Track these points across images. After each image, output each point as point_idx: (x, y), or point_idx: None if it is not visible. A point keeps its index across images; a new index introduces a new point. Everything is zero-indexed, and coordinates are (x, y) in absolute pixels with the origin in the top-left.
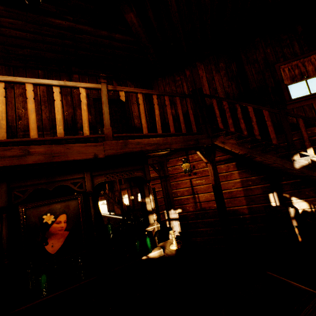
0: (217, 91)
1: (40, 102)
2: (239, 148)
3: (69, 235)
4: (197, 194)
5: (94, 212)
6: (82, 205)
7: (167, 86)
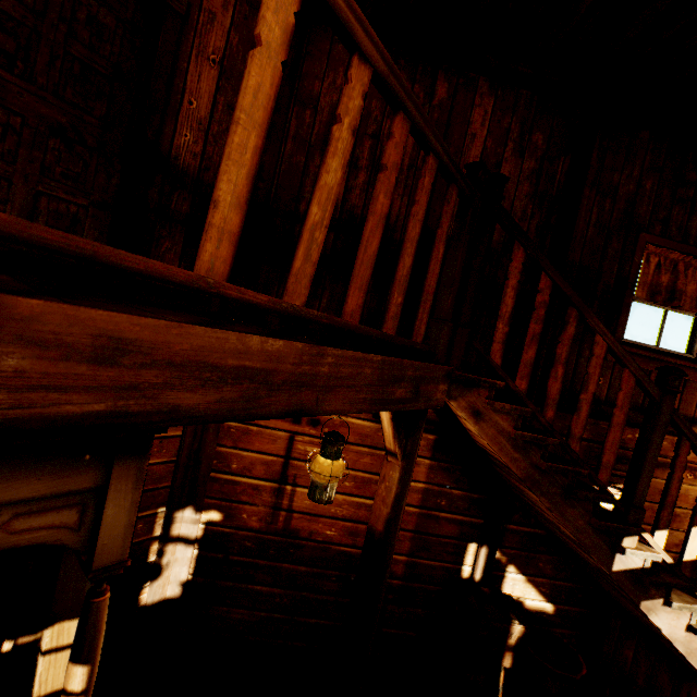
0: None
1: None
2: (512, 456)
3: None
4: (294, 485)
5: None
6: None
7: None
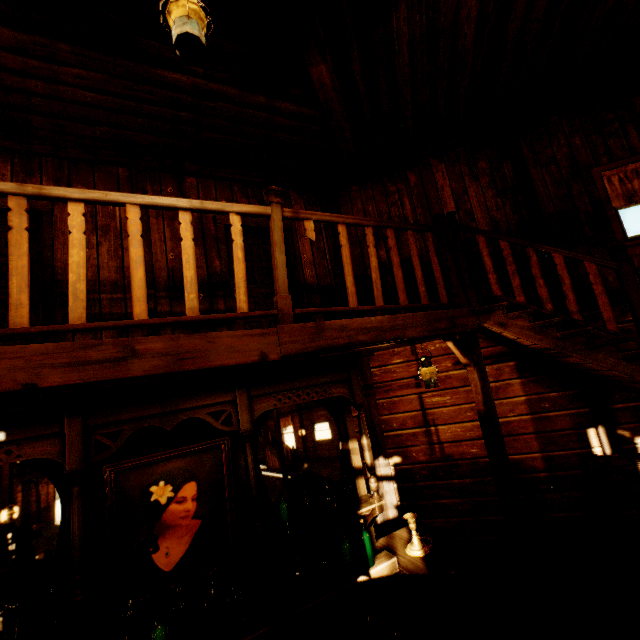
0: (474, 217)
1: (120, 232)
2: (537, 338)
3: (201, 527)
4: (435, 425)
5: (255, 477)
6: (229, 461)
7: (370, 202)
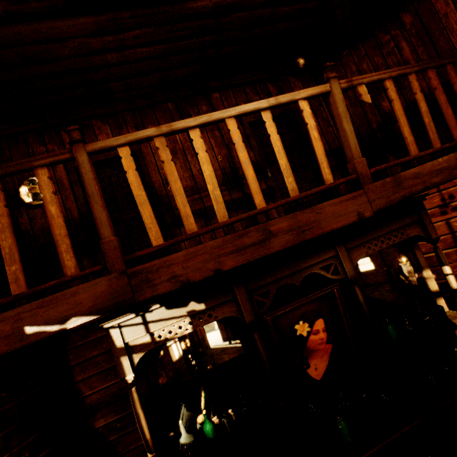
0: None
1: (183, 151)
2: None
3: (333, 349)
4: None
5: (369, 311)
6: (342, 301)
7: (364, 61)
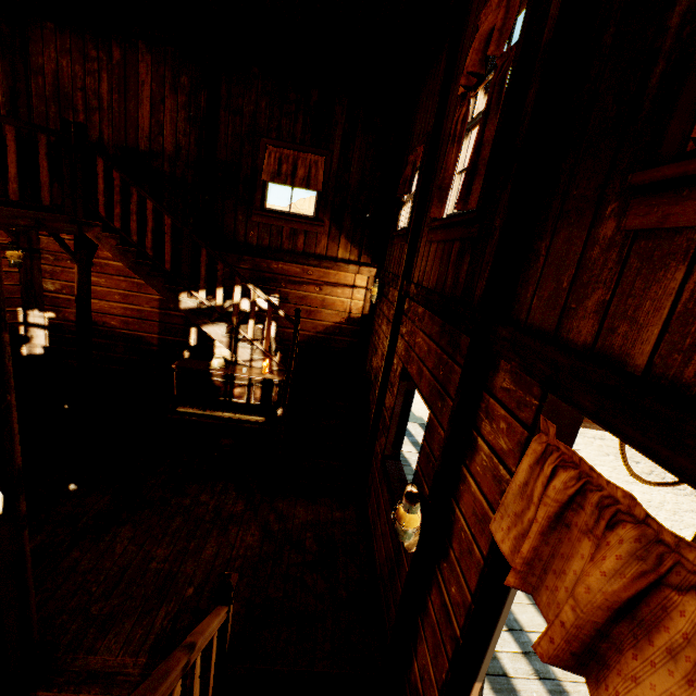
0: (164, 132)
1: None
2: (120, 258)
3: None
4: None
5: None
6: None
7: (66, 56)
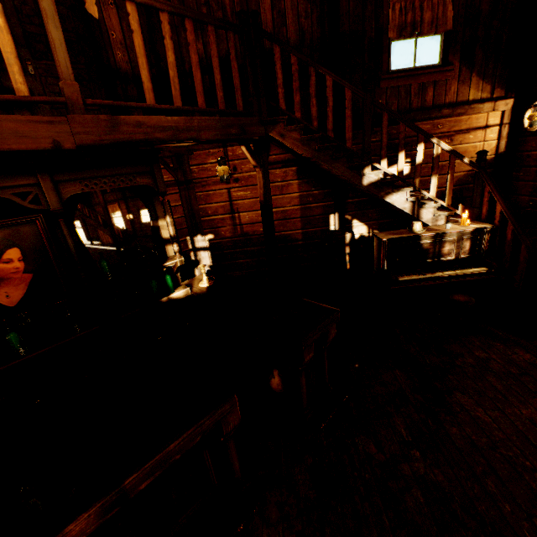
0: (286, 21)
1: None
2: (303, 149)
3: (34, 279)
4: (238, 213)
5: (73, 244)
6: (47, 233)
7: None
